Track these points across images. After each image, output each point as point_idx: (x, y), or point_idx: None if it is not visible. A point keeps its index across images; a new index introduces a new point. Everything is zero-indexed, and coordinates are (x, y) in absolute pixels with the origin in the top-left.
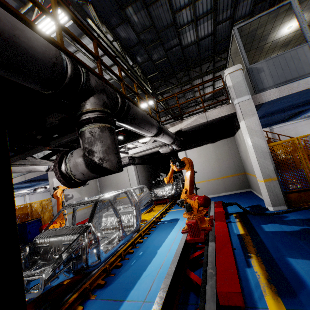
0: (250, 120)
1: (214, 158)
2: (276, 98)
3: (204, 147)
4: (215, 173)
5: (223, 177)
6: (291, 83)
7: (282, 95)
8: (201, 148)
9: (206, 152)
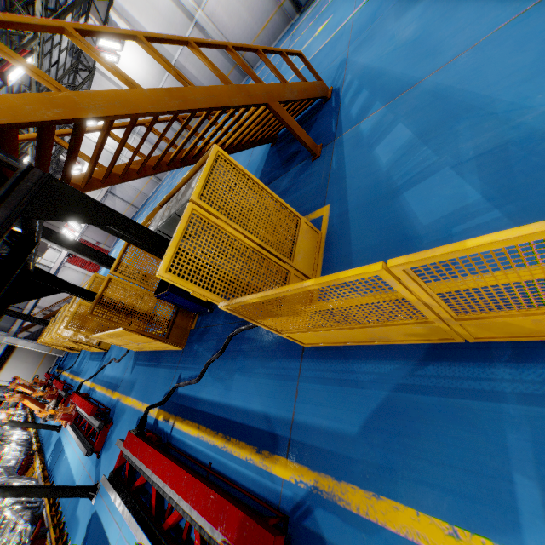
0: (20, 342)
1: (23, 363)
2: (20, 327)
3: (9, 366)
4: (33, 368)
5: (40, 364)
6: (19, 320)
7: (21, 325)
8: (8, 367)
9: (14, 366)
